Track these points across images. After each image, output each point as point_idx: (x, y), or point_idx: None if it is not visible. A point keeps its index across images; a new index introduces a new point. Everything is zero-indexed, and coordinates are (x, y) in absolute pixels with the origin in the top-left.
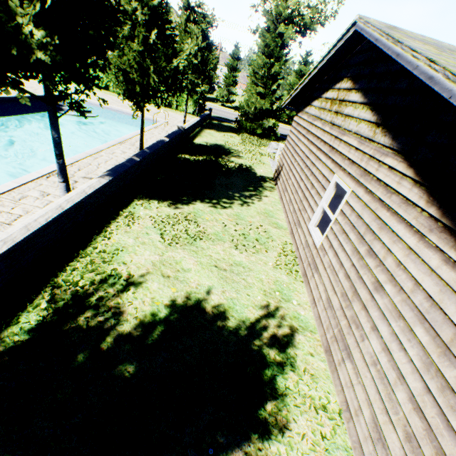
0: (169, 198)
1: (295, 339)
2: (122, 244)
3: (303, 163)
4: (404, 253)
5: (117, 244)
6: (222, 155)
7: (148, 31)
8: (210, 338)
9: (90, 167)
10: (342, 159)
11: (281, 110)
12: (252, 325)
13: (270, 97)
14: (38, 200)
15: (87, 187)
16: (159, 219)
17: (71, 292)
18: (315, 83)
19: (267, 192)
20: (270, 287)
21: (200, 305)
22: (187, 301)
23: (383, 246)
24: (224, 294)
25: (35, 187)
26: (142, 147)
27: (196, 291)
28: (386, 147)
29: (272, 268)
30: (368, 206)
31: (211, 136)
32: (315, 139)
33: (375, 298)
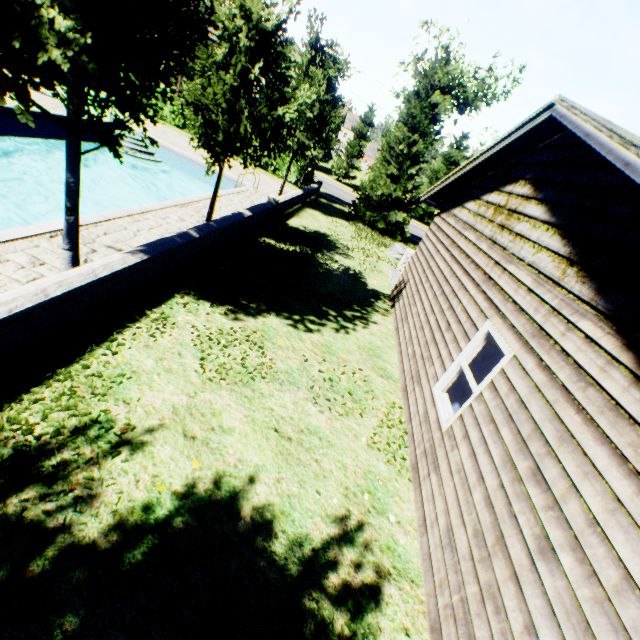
0: (230, 301)
1: (383, 594)
2: (133, 367)
3: (438, 287)
4: (605, 504)
5: (126, 366)
6: (324, 249)
7: (251, 62)
8: (236, 572)
9: (123, 232)
10: (503, 299)
11: (417, 203)
12: (314, 554)
13: (404, 183)
14: (23, 270)
15: (102, 266)
16: (205, 332)
17: (14, 444)
18: (474, 177)
19: (378, 316)
20: (357, 482)
21: (234, 501)
22: (212, 490)
23: (564, 474)
24: (278, 485)
25: (27, 248)
26: (210, 216)
27: (233, 473)
28: (584, 301)
29: (366, 446)
30: (541, 391)
31: (313, 219)
32: (463, 257)
33: (538, 570)
